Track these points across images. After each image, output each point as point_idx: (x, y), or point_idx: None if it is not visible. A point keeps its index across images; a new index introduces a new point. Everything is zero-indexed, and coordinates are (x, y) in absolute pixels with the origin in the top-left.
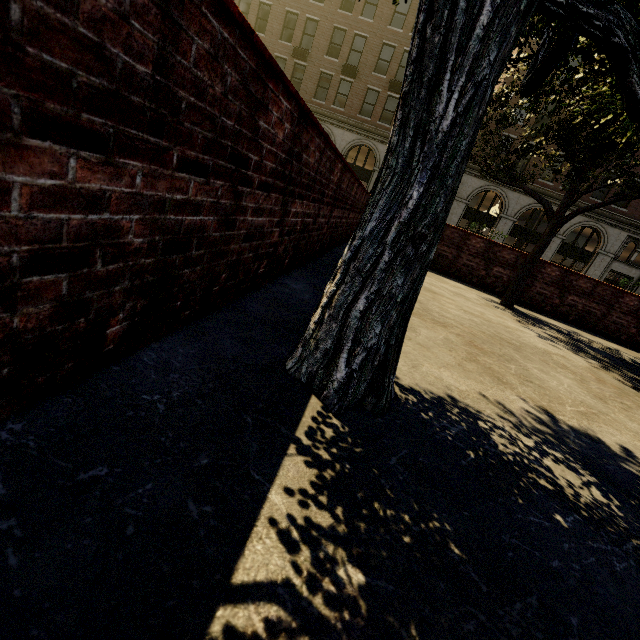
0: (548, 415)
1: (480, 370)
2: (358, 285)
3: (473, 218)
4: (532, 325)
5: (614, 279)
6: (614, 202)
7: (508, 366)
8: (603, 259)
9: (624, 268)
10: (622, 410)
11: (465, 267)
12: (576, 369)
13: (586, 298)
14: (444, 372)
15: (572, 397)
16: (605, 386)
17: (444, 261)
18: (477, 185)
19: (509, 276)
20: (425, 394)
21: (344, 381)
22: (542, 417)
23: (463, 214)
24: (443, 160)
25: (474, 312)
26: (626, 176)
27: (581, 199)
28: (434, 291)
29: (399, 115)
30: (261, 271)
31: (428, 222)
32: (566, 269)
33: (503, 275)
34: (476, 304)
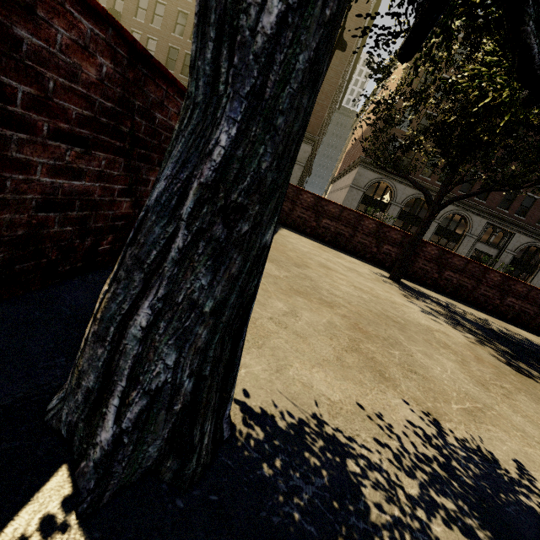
0: (434, 424)
1: (361, 363)
2: (138, 285)
3: (369, 203)
4: (416, 299)
5: (477, 256)
6: (481, 193)
7: (392, 353)
8: (469, 240)
9: (485, 248)
10: (504, 398)
11: (360, 244)
12: (456, 347)
13: (459, 273)
14: (317, 373)
15: (456, 388)
16: (484, 366)
17: (342, 238)
18: (372, 177)
19: (397, 253)
20: (280, 420)
21: (108, 449)
22: (428, 430)
23: (361, 200)
24: (269, 84)
25: (364, 288)
26: (490, 171)
27: (452, 192)
28: (329, 267)
29: (196, 6)
30: (105, 248)
31: (248, 185)
32: (443, 248)
33: (392, 252)
34: (367, 279)
